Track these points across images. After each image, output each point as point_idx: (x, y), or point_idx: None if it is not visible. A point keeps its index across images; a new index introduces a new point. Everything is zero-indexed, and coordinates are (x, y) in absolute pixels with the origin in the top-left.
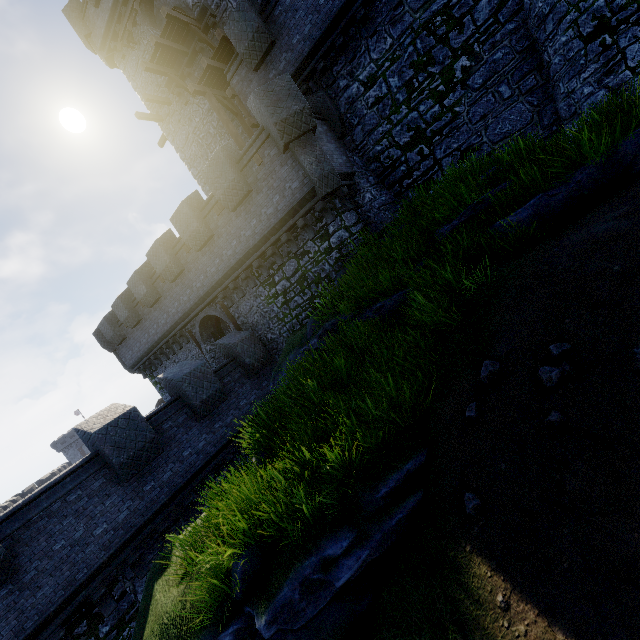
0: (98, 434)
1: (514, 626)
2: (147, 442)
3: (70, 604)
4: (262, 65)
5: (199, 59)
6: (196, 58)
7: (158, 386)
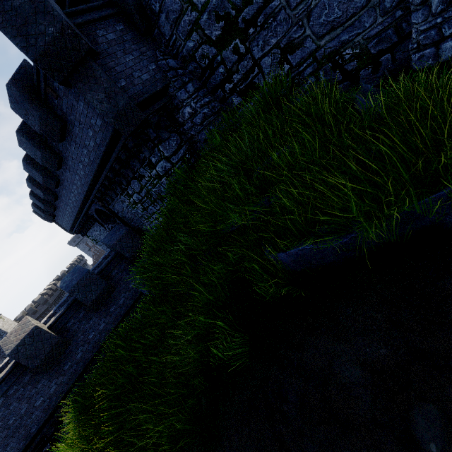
0: (11, 355)
1: None
2: (53, 345)
3: (33, 444)
4: None
5: None
6: None
7: (94, 241)
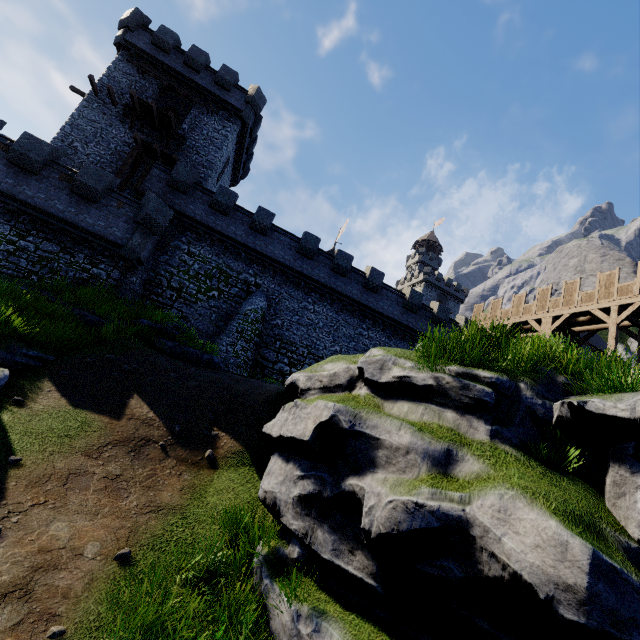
0: None
1: (48, 394)
2: None
3: None
4: (172, 188)
5: (156, 133)
6: (156, 130)
7: None
